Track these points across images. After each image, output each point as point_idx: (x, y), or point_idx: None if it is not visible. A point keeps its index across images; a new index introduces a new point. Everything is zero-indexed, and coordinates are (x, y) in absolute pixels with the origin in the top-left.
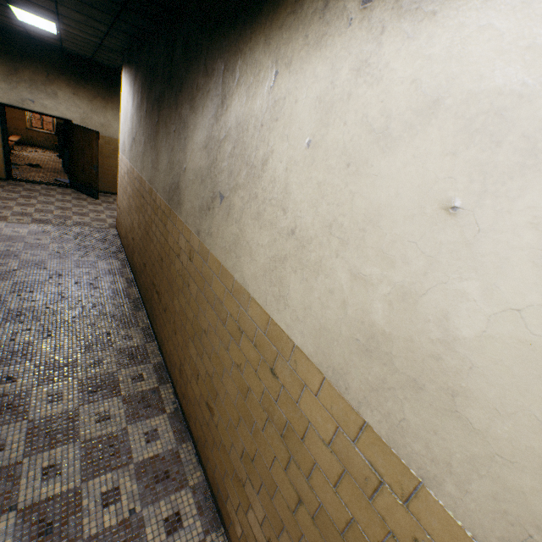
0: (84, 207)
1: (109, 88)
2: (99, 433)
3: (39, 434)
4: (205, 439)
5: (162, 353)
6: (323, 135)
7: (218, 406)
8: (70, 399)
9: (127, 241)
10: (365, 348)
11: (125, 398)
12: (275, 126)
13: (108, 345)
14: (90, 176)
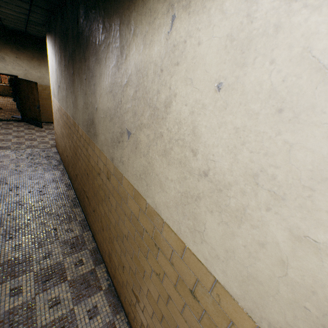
0: (33, 134)
1: (41, 52)
2: (52, 317)
3: (4, 327)
4: (134, 316)
5: (95, 240)
6: (238, 77)
7: (142, 297)
8: (28, 290)
9: (63, 157)
10: (321, 323)
11: (71, 282)
12: (176, 70)
13: (55, 239)
14: (35, 113)
